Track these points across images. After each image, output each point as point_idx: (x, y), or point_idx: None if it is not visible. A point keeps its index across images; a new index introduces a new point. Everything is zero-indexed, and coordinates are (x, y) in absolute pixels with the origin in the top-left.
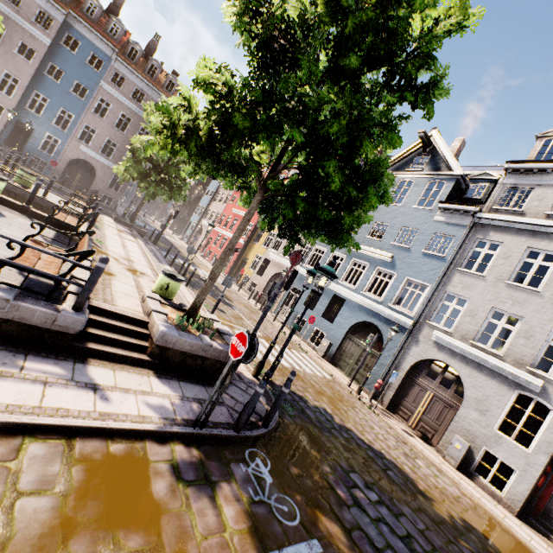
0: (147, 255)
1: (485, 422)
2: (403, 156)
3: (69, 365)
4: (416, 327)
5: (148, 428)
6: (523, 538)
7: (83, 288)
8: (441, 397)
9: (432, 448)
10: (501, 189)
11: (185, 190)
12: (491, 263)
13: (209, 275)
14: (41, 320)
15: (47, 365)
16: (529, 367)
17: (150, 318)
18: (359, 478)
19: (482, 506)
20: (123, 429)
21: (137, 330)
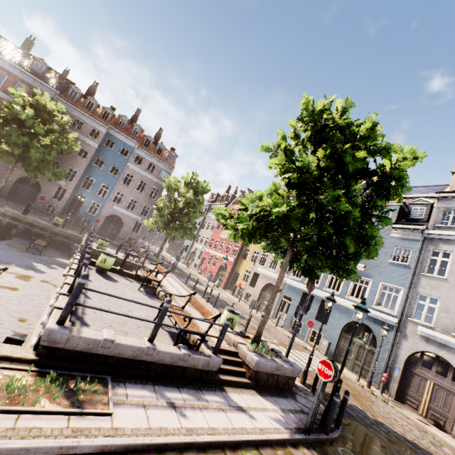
0: (185, 287)
1: None
2: None
3: (221, 394)
4: (401, 323)
5: (285, 437)
6: None
7: (218, 338)
8: (441, 385)
9: (448, 434)
10: (438, 211)
11: (194, 230)
12: (448, 268)
13: (265, 310)
14: (202, 365)
15: (213, 396)
16: None
17: (238, 349)
18: None
19: None
20: (276, 439)
21: (236, 360)
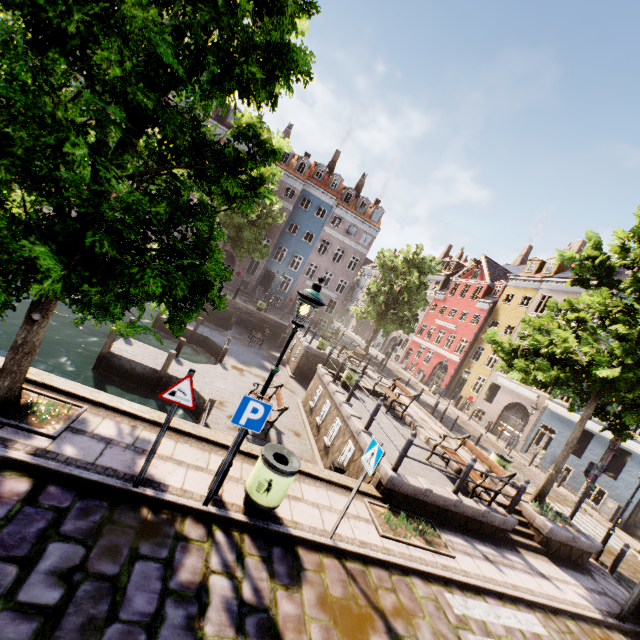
0: (416, 404)
1: None
2: None
3: (518, 555)
4: None
5: (599, 617)
6: None
7: (513, 499)
8: None
9: None
10: None
11: (413, 323)
12: None
13: (553, 468)
14: (497, 522)
15: (512, 555)
16: None
17: (521, 507)
18: None
19: None
20: (590, 616)
21: (521, 519)
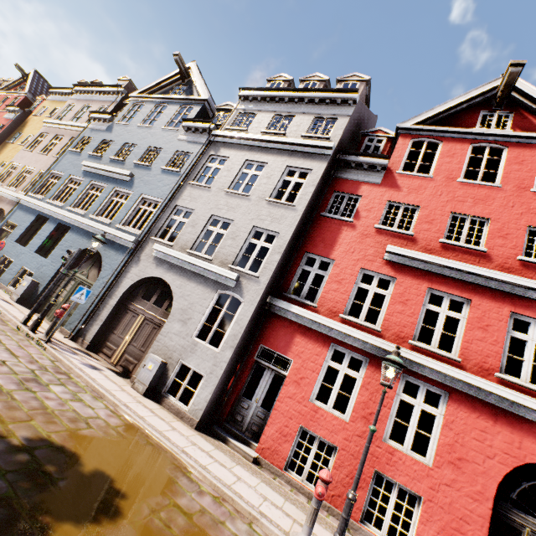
0: None
1: (185, 332)
2: (164, 84)
3: None
4: (140, 244)
5: None
6: (171, 446)
7: None
8: (151, 319)
9: (128, 380)
10: (235, 114)
11: None
12: (218, 176)
13: None
14: None
15: None
16: (230, 265)
17: None
18: None
19: (138, 424)
20: None
21: None
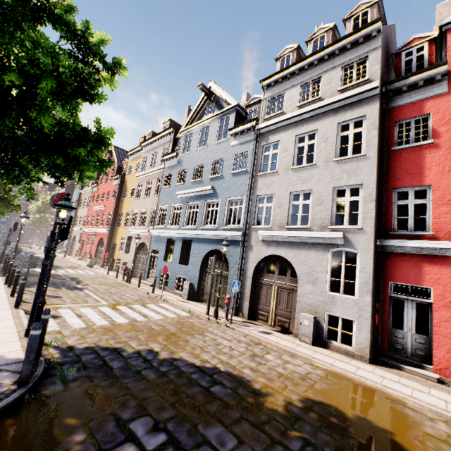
0: None
1: (318, 290)
2: (197, 110)
3: None
4: (246, 235)
5: None
6: (373, 384)
7: None
8: (283, 286)
9: (291, 335)
10: (265, 103)
11: (12, 199)
12: (278, 160)
13: None
14: None
15: None
16: (330, 226)
17: None
18: (147, 421)
19: (334, 370)
20: None
21: None
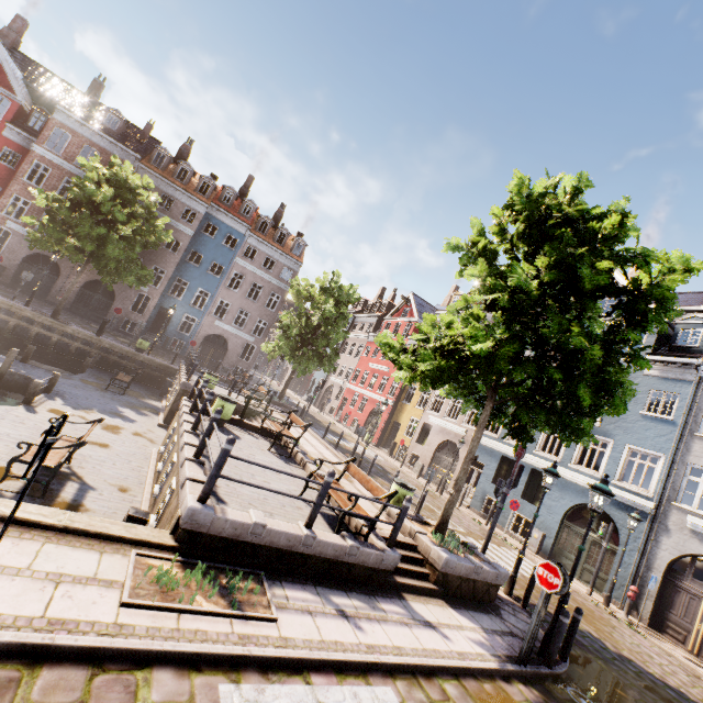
0: (327, 446)
1: None
2: None
3: (400, 603)
4: (660, 510)
5: (493, 666)
6: None
7: (394, 526)
8: None
9: None
10: None
11: (335, 359)
12: None
13: (454, 486)
14: (373, 561)
15: (390, 604)
16: None
17: (417, 540)
18: None
19: None
20: (480, 668)
21: (415, 556)
